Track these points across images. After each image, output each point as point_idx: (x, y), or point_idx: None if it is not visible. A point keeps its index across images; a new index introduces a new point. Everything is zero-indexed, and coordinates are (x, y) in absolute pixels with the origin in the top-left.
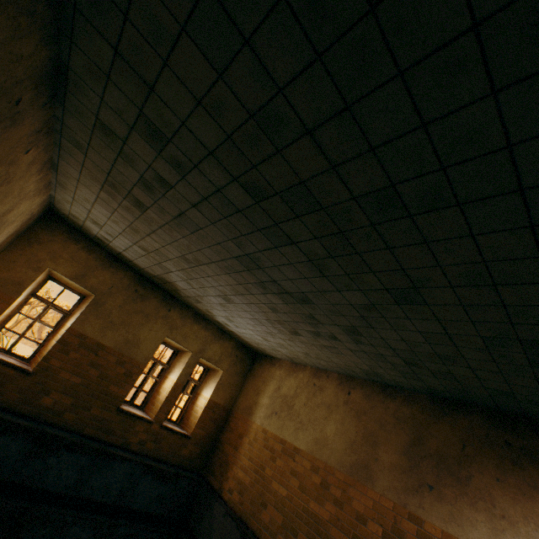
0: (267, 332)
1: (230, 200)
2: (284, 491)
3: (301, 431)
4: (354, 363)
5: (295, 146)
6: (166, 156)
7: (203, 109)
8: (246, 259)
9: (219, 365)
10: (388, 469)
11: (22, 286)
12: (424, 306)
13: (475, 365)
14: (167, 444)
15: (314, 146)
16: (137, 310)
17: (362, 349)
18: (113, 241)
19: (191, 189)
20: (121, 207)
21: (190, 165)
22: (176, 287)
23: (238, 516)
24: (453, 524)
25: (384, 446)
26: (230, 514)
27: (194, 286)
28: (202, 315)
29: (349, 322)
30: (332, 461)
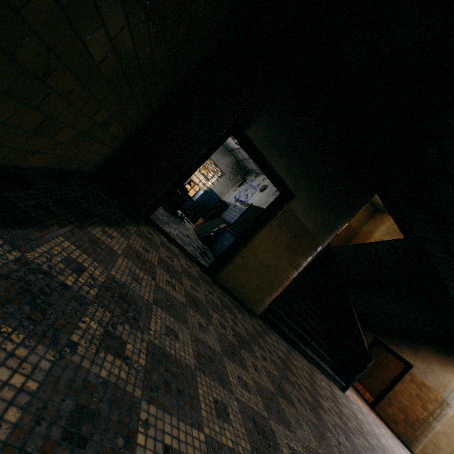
0: None
1: None
2: None
3: None
4: None
5: None
6: None
7: None
8: None
9: None
10: None
11: None
12: None
13: None
14: None
15: None
16: None
17: None
18: None
19: None
20: None
21: None
22: None
23: None
24: None
25: None
26: None
27: None
28: None
29: None
30: None
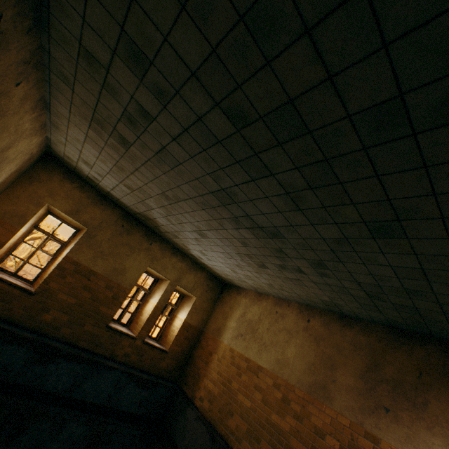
0: (236, 264)
1: (210, 130)
2: (248, 403)
3: (264, 352)
4: (316, 294)
5: (288, 54)
6: (148, 83)
7: (187, 16)
8: (222, 194)
9: (193, 292)
10: (345, 390)
11: (25, 219)
12: (404, 239)
13: (444, 301)
14: (148, 357)
15: (311, 51)
16: (123, 243)
17: (326, 281)
18: (102, 180)
19: (172, 120)
20: (107, 145)
21: (172, 91)
22: (157, 223)
23: (208, 421)
24: (409, 445)
25: (341, 370)
26: (201, 419)
27: (172, 222)
28: (179, 249)
29: (317, 256)
30: (292, 379)
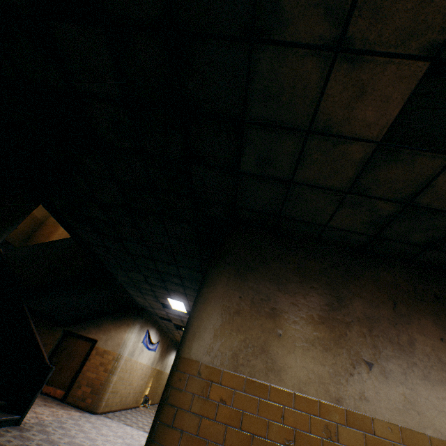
0: None
1: None
2: None
3: None
4: None
5: None
6: None
7: None
8: None
9: None
10: None
11: None
12: None
13: None
14: None
15: None
16: None
17: None
18: None
19: None
20: None
21: None
22: None
23: None
24: None
25: None
26: None
27: None
28: None
29: None
30: None
